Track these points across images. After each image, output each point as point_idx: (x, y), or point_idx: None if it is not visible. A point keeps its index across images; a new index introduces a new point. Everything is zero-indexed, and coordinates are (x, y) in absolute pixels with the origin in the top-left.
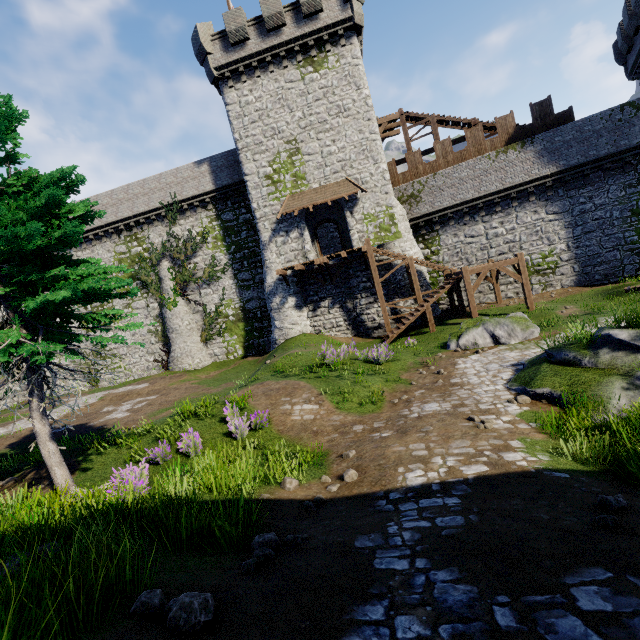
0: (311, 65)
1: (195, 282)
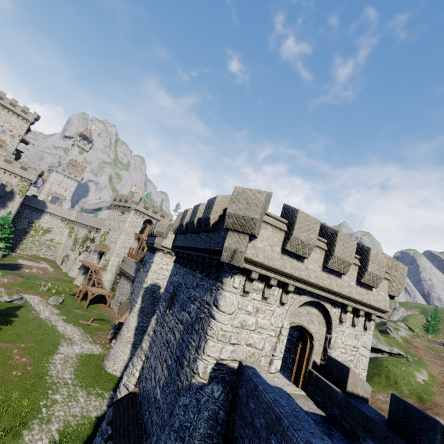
0: (123, 213)
1: (88, 252)
